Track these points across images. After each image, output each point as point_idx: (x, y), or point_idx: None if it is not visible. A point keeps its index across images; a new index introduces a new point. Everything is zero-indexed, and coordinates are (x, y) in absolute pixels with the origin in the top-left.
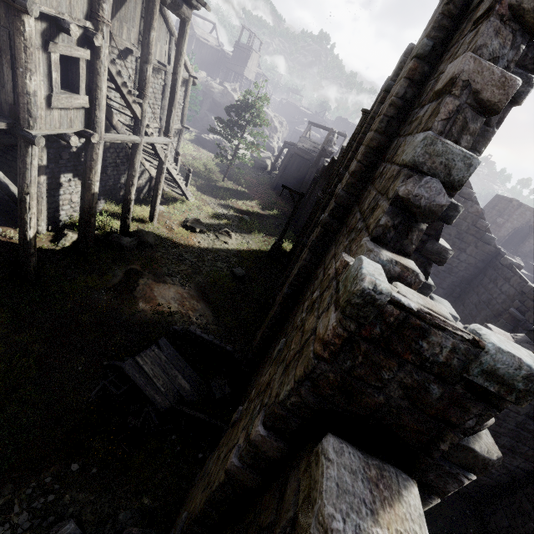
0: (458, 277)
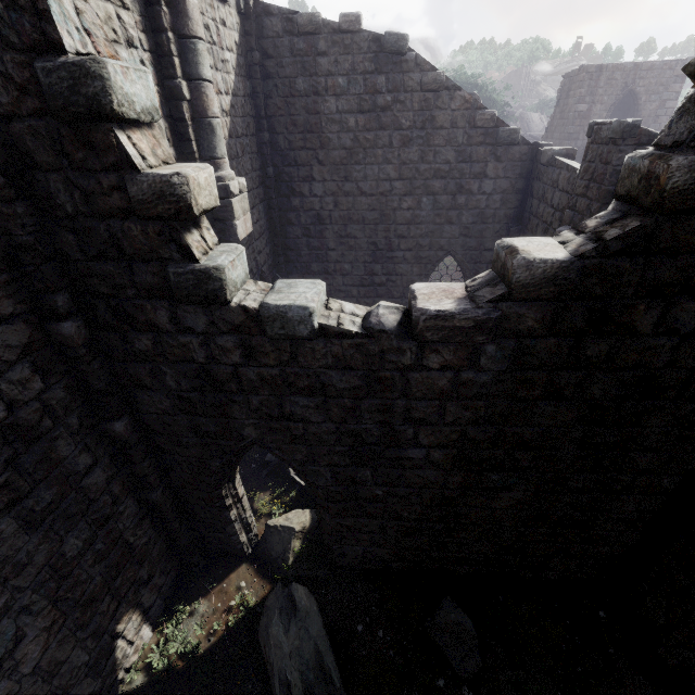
0: (500, 221)
